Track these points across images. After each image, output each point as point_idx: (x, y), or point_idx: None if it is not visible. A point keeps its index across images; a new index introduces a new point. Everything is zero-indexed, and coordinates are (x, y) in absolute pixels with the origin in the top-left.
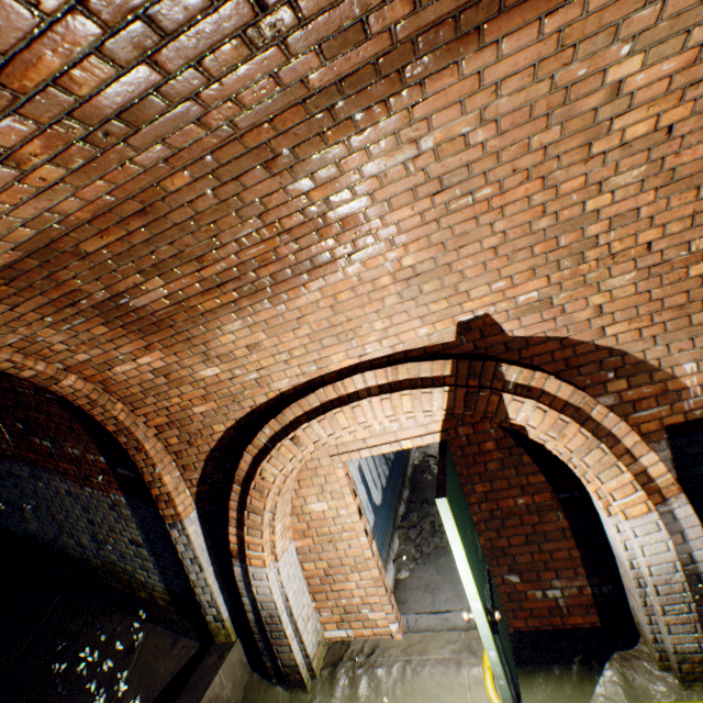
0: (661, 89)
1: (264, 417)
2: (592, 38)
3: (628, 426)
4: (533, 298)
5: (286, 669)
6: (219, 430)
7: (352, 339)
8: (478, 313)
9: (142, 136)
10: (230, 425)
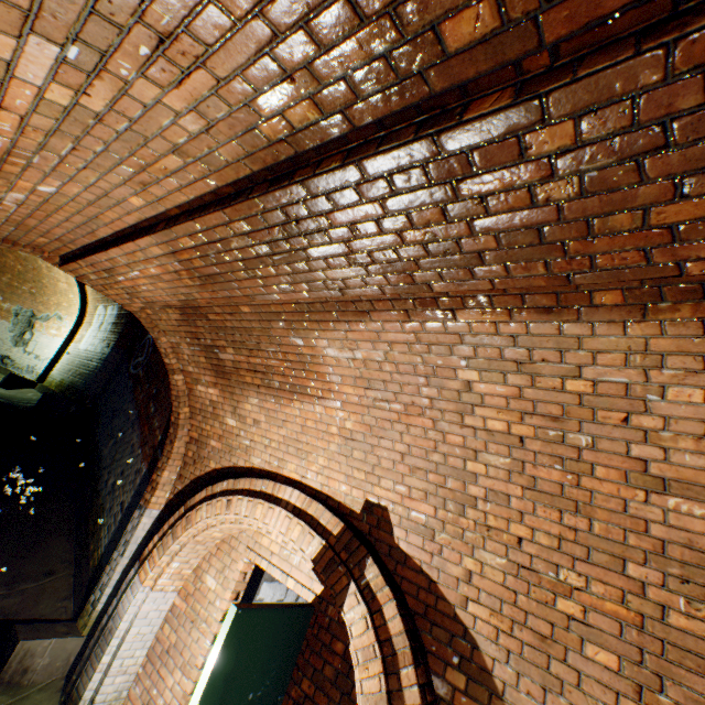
0: (503, 403)
1: (235, 477)
2: (437, 346)
3: None
4: (422, 519)
5: (75, 692)
6: (212, 465)
7: (304, 459)
8: (382, 502)
9: (218, 285)
10: (218, 467)
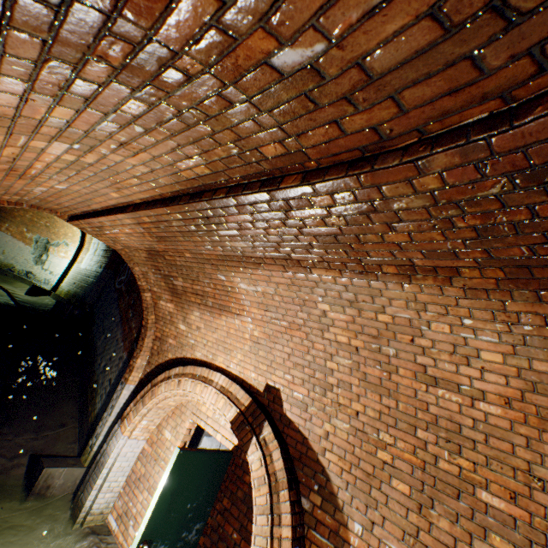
0: (345, 325)
1: (184, 364)
2: (304, 287)
3: (291, 521)
4: (300, 397)
5: (80, 502)
6: (169, 356)
7: (228, 354)
8: (276, 385)
9: (168, 242)
10: (173, 357)
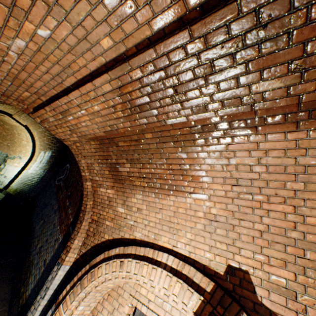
0: None
1: (122, 245)
2: (315, 149)
3: None
4: (282, 282)
5: None
6: (105, 237)
7: (174, 234)
8: (242, 266)
9: (141, 114)
10: (110, 238)
